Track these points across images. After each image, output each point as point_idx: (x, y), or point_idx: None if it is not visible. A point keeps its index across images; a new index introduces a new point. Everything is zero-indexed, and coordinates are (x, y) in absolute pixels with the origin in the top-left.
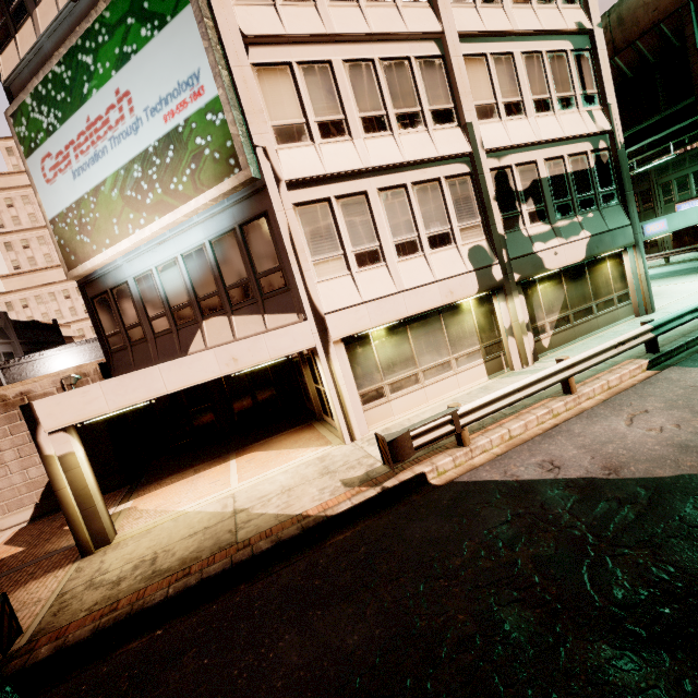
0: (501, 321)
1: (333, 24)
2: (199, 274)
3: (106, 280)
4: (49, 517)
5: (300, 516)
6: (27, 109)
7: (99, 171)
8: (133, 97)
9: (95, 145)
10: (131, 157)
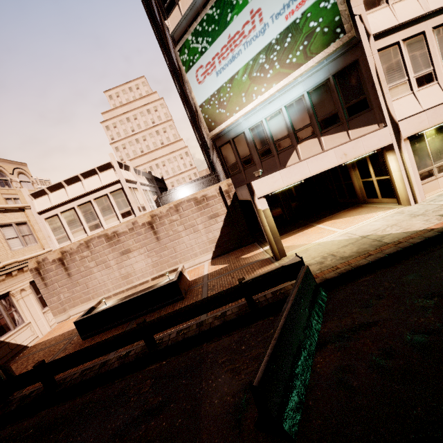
0: None
1: None
2: (297, 115)
3: (229, 134)
4: (222, 256)
5: (426, 229)
6: (189, 43)
7: (234, 67)
8: (263, 11)
9: (233, 51)
10: (258, 51)
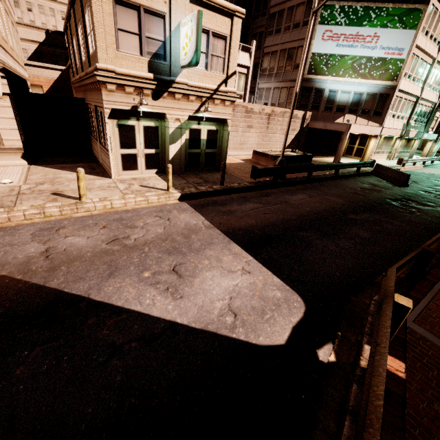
0: (396, 146)
1: (426, 47)
2: (355, 100)
3: (315, 84)
4: None
5: None
6: (334, 9)
7: (349, 51)
8: (379, 39)
9: (354, 42)
10: (364, 55)
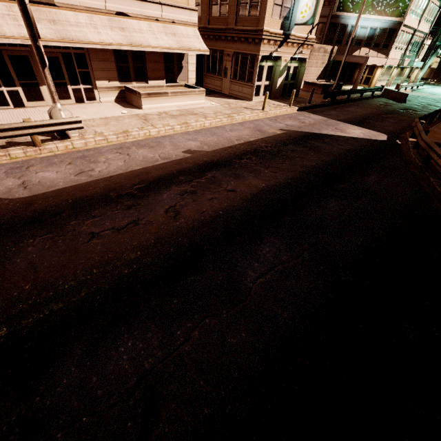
0: (393, 74)
1: None
2: (370, 34)
3: (341, 20)
4: None
5: None
6: None
7: None
8: None
9: None
10: None
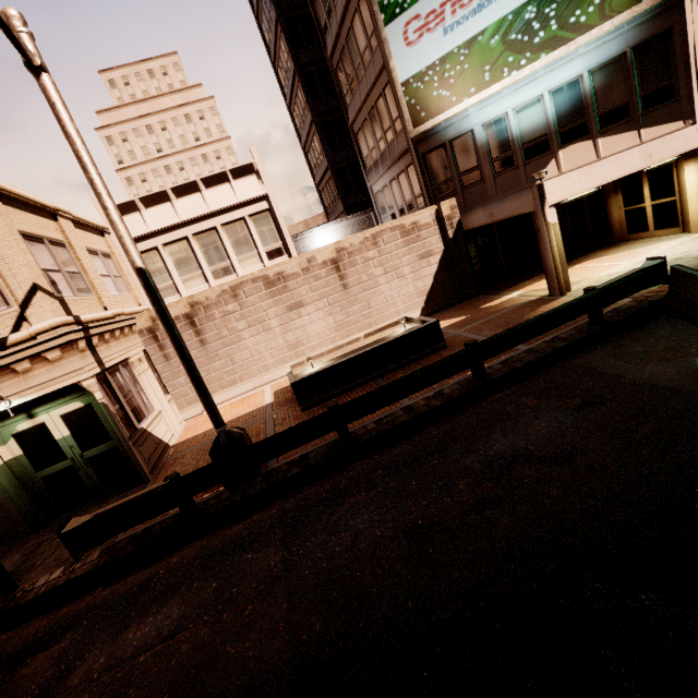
0: None
1: None
2: (566, 106)
3: (445, 134)
4: (437, 314)
5: None
6: None
7: (480, 22)
8: None
9: None
10: None
